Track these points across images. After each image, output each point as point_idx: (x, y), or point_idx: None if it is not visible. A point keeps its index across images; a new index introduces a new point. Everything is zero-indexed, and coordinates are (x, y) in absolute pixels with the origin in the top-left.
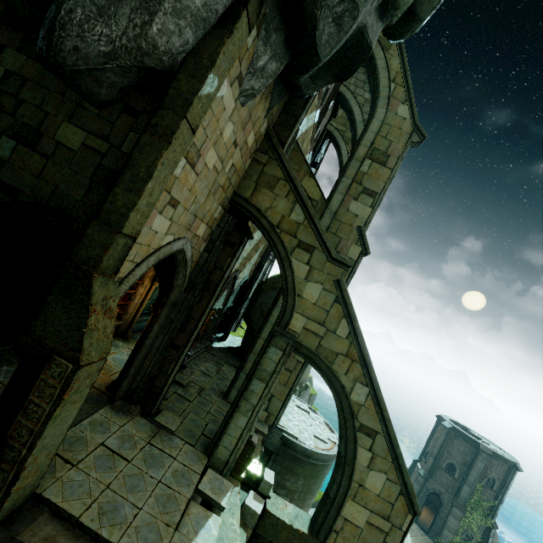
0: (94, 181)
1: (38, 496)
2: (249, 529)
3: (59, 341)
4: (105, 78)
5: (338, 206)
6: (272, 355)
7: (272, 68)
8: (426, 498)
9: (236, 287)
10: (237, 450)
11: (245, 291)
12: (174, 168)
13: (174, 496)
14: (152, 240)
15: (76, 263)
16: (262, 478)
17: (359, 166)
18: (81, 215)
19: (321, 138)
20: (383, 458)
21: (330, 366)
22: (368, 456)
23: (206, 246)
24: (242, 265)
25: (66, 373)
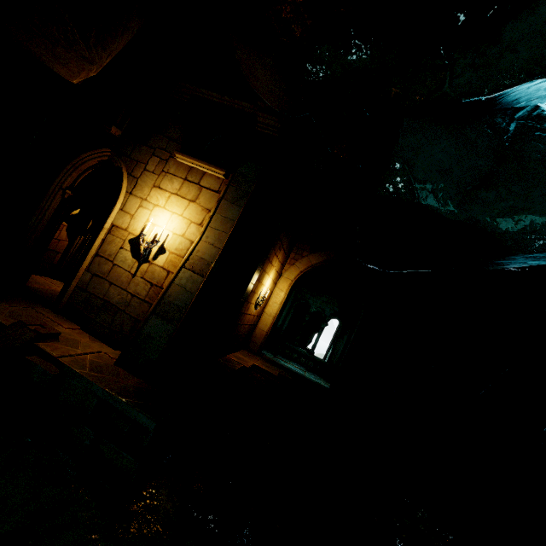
0: None
1: None
2: None
3: None
4: None
5: None
6: None
7: None
8: None
9: None
10: None
11: None
12: None
13: None
14: None
15: None
16: None
17: None
18: None
19: None
20: None
21: None
22: None
23: None
24: None
25: None
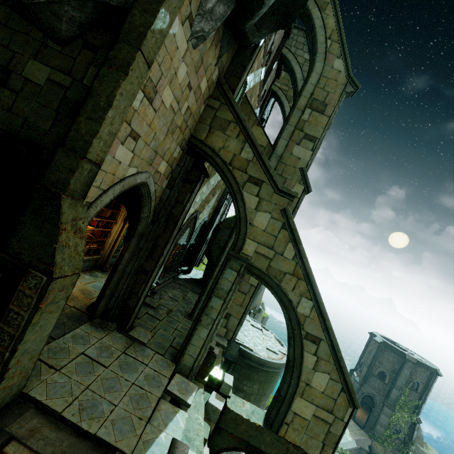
0: (60, 112)
1: (25, 395)
2: (213, 423)
3: (34, 256)
4: (63, 12)
5: (283, 151)
6: (228, 275)
7: (220, 11)
8: (361, 400)
9: (197, 226)
10: (201, 358)
11: (205, 231)
12: (132, 101)
13: (146, 395)
14: (116, 170)
15: (46, 186)
16: (223, 381)
17: (300, 115)
18: (50, 144)
19: (267, 97)
20: (326, 361)
21: (279, 284)
22: (313, 360)
23: (168, 183)
24: (201, 207)
25: (41, 284)
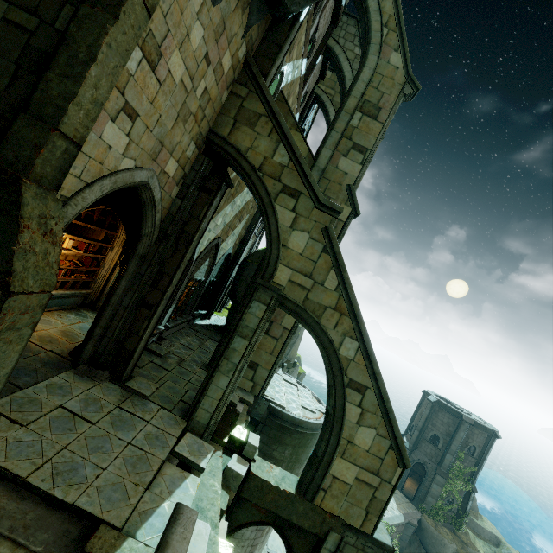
0: (21, 66)
1: None
2: (233, 492)
3: None
4: None
5: (327, 163)
6: (255, 310)
7: None
8: (411, 468)
9: (219, 259)
10: (219, 413)
11: (230, 266)
12: (126, 60)
13: (146, 458)
14: (105, 157)
15: None
16: (246, 442)
17: (349, 120)
18: (6, 110)
19: (308, 102)
20: (372, 413)
21: (318, 321)
22: (358, 412)
23: (179, 192)
24: (224, 234)
25: None
